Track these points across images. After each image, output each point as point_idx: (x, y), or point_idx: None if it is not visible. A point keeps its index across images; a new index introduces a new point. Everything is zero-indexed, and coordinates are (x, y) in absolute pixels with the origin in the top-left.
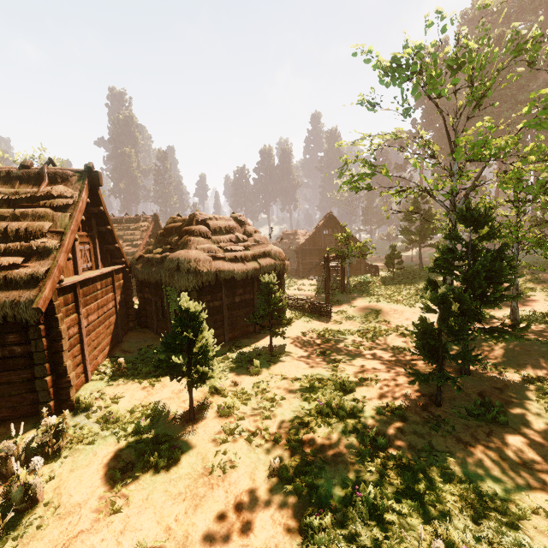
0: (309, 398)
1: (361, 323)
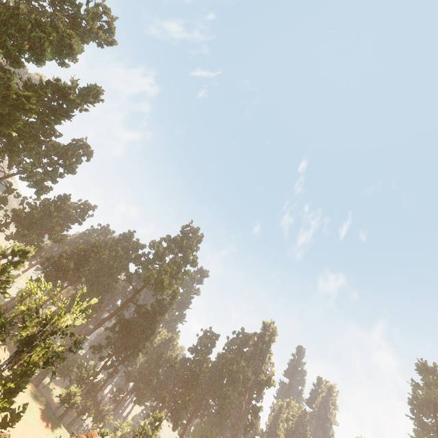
0: None
1: None
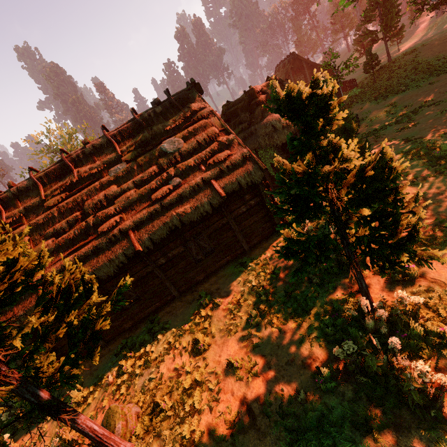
0: (421, 157)
1: (387, 117)
